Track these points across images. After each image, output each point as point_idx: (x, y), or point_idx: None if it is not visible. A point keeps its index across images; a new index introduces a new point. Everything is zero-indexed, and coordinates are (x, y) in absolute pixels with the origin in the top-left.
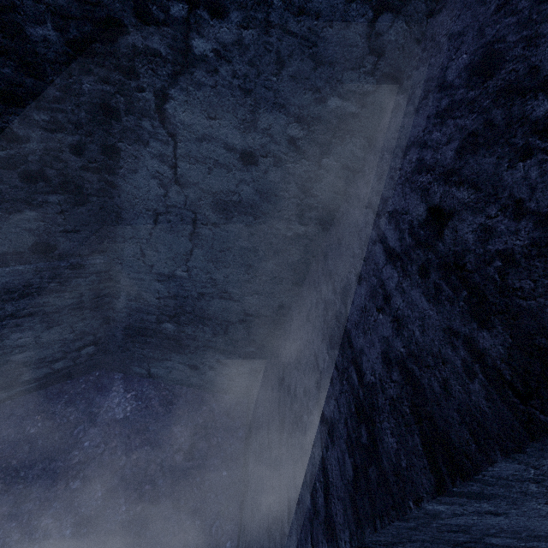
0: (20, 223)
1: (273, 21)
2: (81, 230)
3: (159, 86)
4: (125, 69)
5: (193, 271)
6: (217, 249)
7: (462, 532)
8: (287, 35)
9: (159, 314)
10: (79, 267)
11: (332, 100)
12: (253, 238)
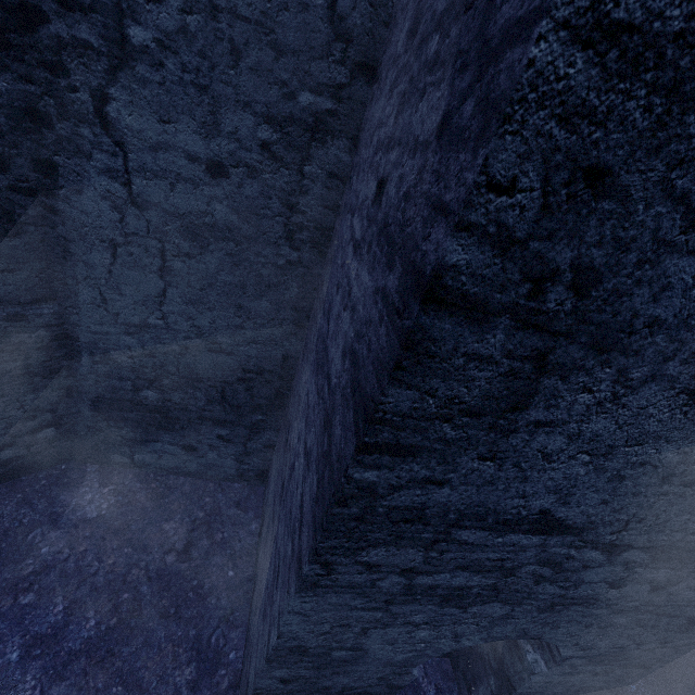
0: None
1: (220, 5)
2: (18, 270)
3: (96, 85)
4: (51, 65)
5: (170, 317)
6: (196, 287)
7: (420, 521)
8: (238, 21)
9: (135, 379)
10: (19, 318)
11: (303, 95)
12: (238, 270)
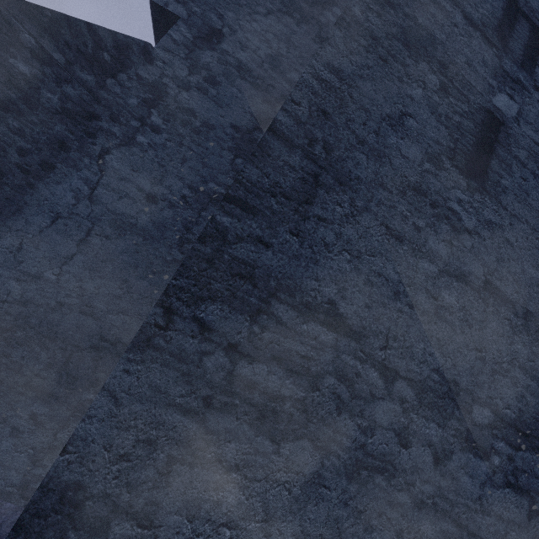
0: None
1: (184, 144)
2: None
3: (107, 147)
4: (89, 133)
5: (64, 275)
6: (100, 259)
7: (250, 280)
8: (190, 151)
9: None
10: None
11: (211, 184)
12: (138, 255)
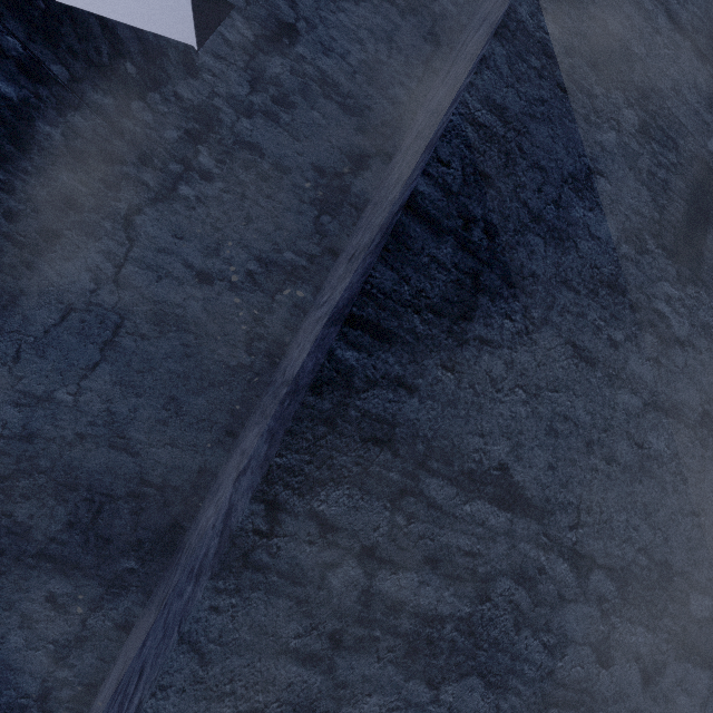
0: None
1: (248, 196)
2: None
3: (137, 203)
4: (109, 183)
5: (85, 394)
6: (135, 368)
7: (389, 446)
8: (257, 206)
9: None
10: None
11: (288, 253)
12: (188, 361)
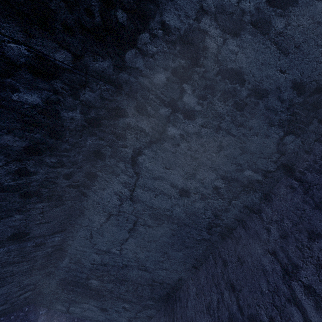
0: (7, 223)
1: (222, 127)
2: (51, 221)
3: (138, 147)
4: (118, 134)
5: (124, 250)
6: (146, 240)
7: None
8: (228, 135)
9: (90, 273)
10: (41, 244)
11: (247, 171)
12: (173, 237)
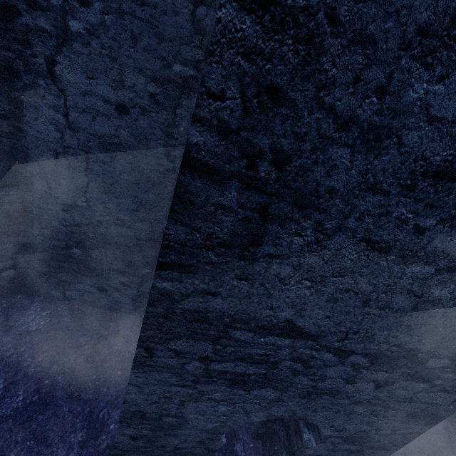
0: None
1: (125, 10)
2: None
3: (48, 54)
4: (22, 41)
5: (91, 201)
6: (108, 182)
7: (205, 321)
8: (136, 19)
9: (68, 240)
10: None
11: (176, 66)
12: (135, 173)
